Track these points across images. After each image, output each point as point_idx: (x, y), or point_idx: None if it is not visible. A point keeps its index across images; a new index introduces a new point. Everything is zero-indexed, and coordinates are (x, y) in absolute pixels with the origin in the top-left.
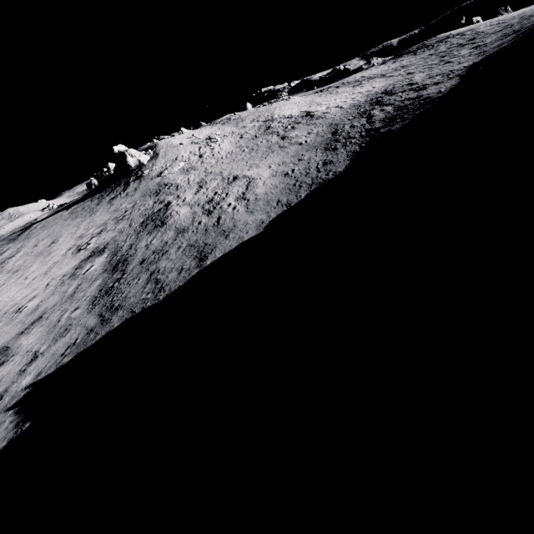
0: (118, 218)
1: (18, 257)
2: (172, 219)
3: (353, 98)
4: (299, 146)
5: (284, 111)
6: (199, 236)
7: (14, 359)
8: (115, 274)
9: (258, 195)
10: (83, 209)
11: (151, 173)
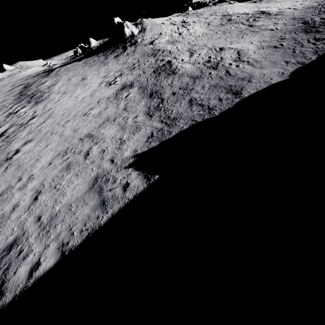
0: (129, 67)
1: (60, 85)
2: (181, 71)
3: (302, 4)
4: (272, 31)
5: (237, 10)
6: (217, 81)
7: (105, 141)
8: (155, 99)
9: (256, 59)
10: (94, 61)
11: (143, 41)
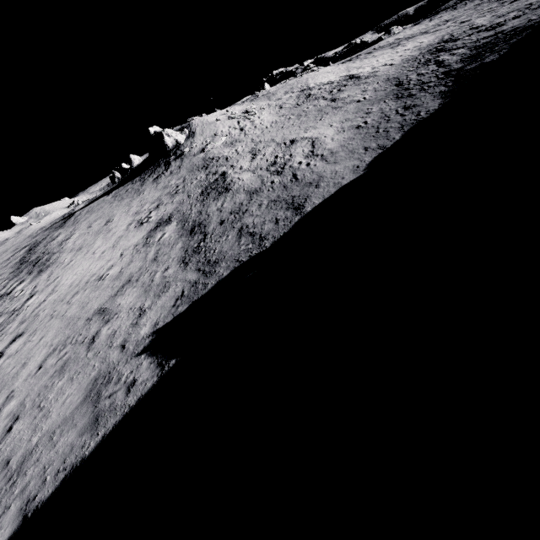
0: (171, 193)
1: (75, 238)
2: (236, 185)
3: (401, 55)
4: (359, 103)
5: (320, 79)
6: (279, 192)
7: (119, 316)
8: (196, 237)
9: (332, 149)
10: (126, 192)
11: (192, 150)
